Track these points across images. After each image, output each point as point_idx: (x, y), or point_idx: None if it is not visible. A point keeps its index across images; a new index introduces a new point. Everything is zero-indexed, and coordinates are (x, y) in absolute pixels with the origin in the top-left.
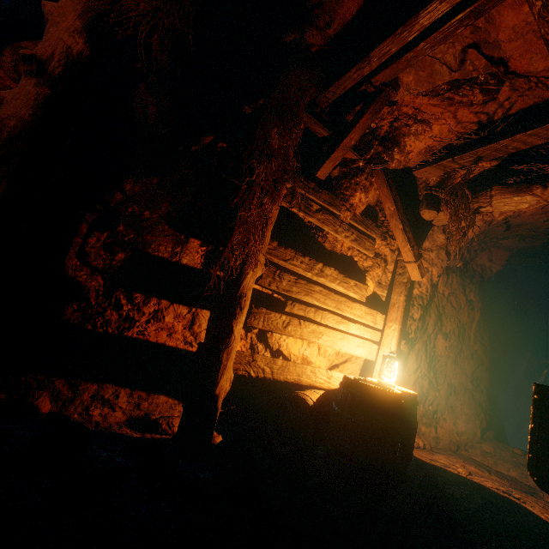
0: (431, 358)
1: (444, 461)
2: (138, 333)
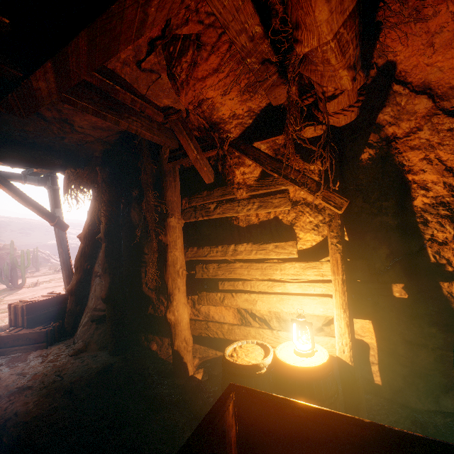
0: None
1: None
2: None
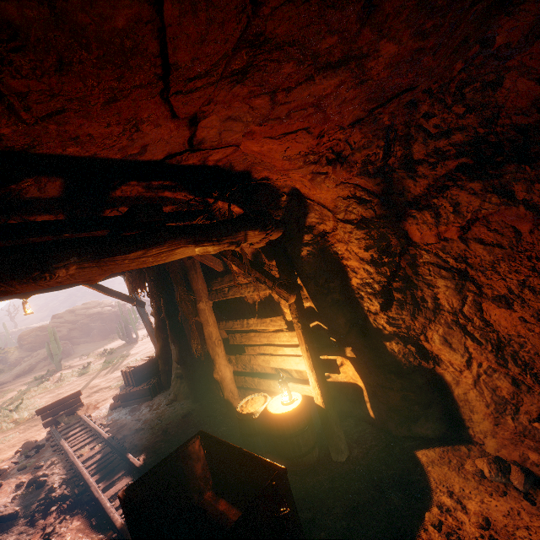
0: (497, 342)
1: (485, 508)
2: None
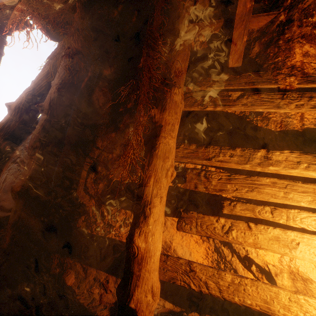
0: None
1: None
2: (115, 235)
